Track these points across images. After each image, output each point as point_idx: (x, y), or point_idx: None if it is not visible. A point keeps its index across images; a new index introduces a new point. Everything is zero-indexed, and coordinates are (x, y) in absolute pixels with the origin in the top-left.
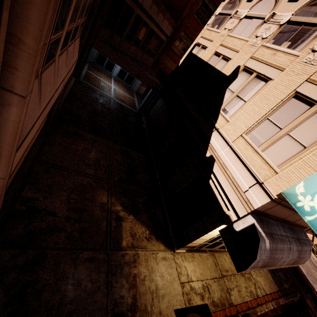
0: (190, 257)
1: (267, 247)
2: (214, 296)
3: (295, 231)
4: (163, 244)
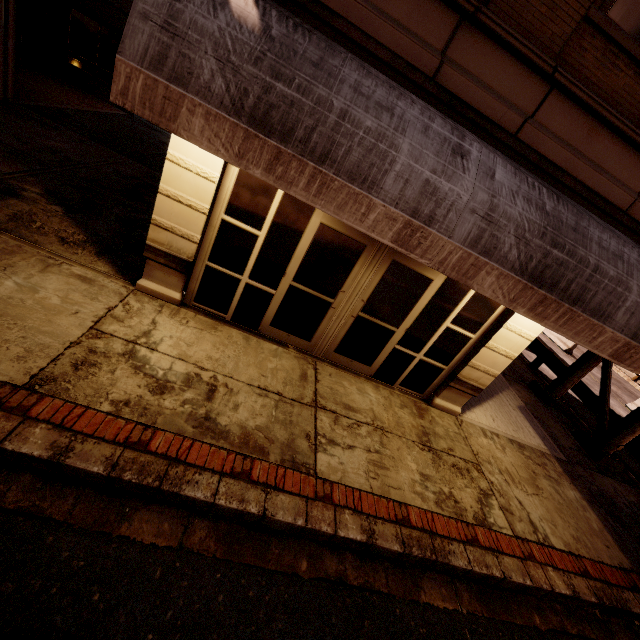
0: (199, 322)
1: (242, 13)
2: (225, 413)
3: (548, 184)
4: (112, 267)
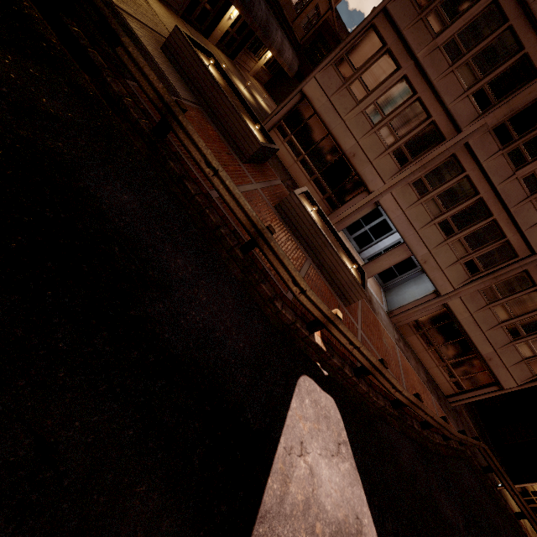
0: None
1: None
2: None
3: None
4: None
